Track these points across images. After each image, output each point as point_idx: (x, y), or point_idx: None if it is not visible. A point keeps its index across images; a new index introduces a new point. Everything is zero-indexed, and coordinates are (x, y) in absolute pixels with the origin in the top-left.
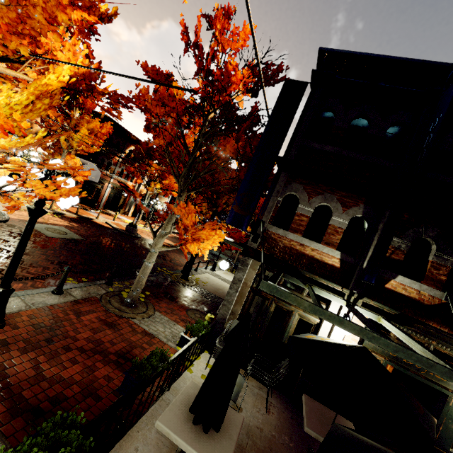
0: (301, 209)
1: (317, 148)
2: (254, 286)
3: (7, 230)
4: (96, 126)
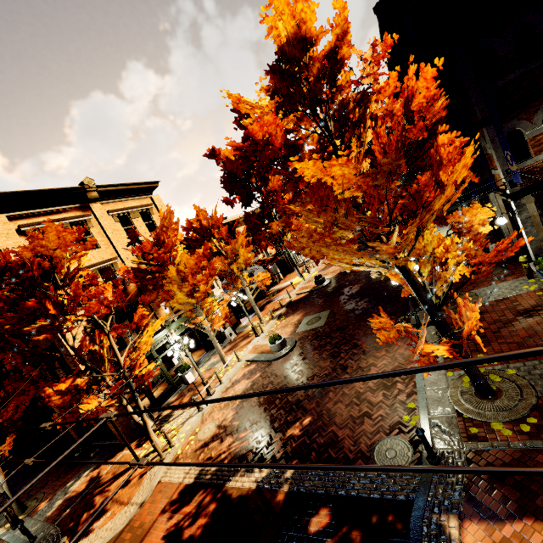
0: (530, 134)
1: (502, 85)
2: (539, 212)
3: (310, 341)
4: (242, 240)
